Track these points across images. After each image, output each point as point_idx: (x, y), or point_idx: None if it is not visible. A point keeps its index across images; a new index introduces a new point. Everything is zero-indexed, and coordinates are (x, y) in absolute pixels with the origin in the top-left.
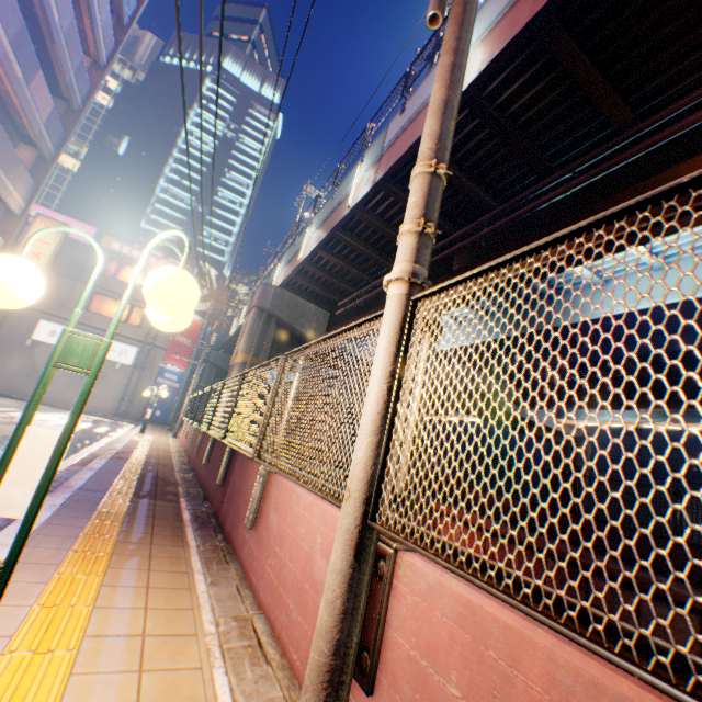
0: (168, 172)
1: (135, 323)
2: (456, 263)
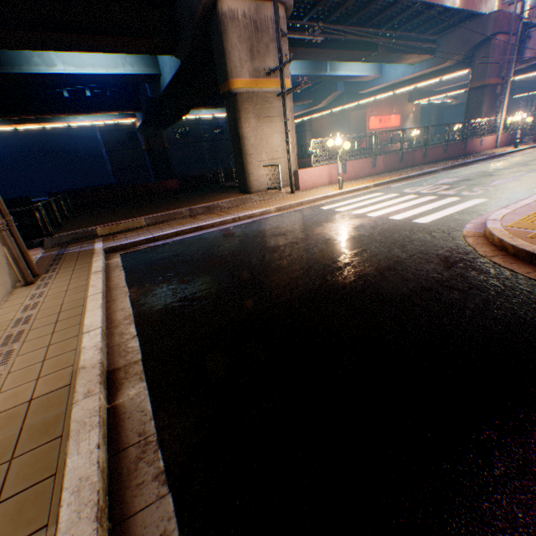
0: None
1: None
2: (380, 50)
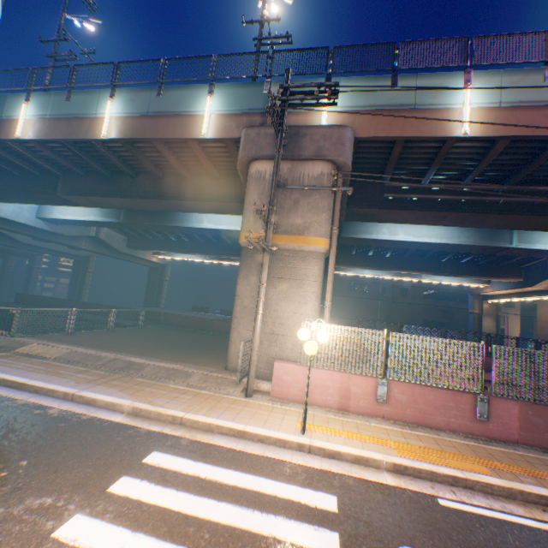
0: None
1: None
2: None
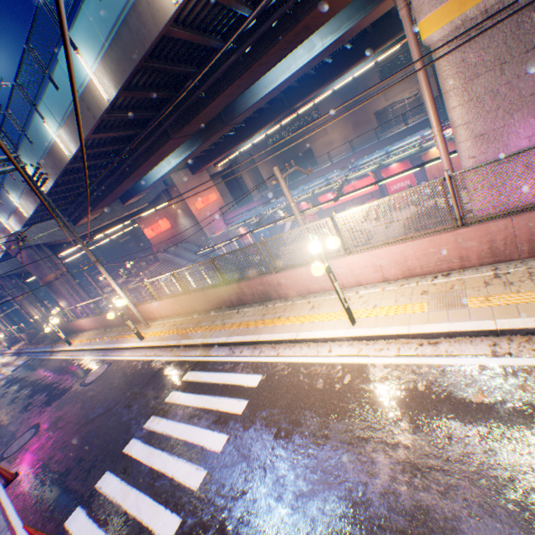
0: None
1: None
2: None
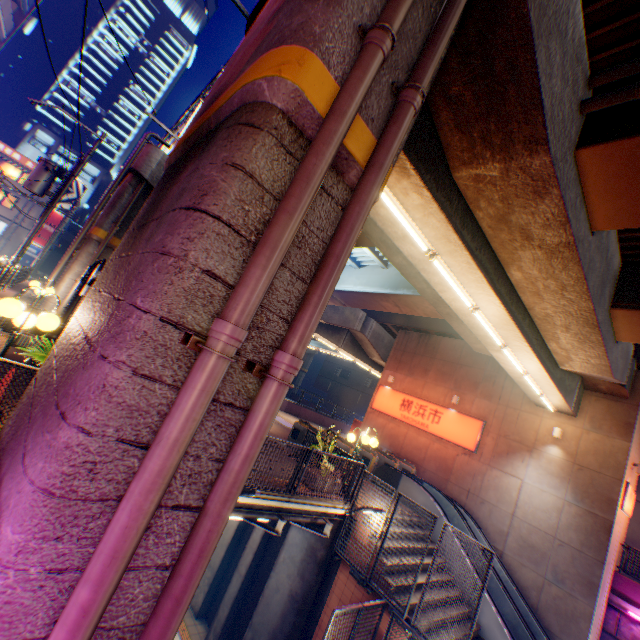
0: (73, 66)
1: (8, 206)
2: None
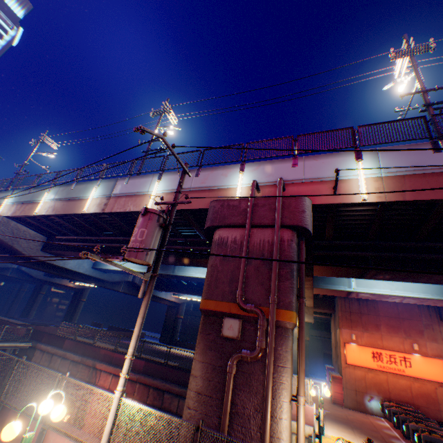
0: None
1: None
2: None
